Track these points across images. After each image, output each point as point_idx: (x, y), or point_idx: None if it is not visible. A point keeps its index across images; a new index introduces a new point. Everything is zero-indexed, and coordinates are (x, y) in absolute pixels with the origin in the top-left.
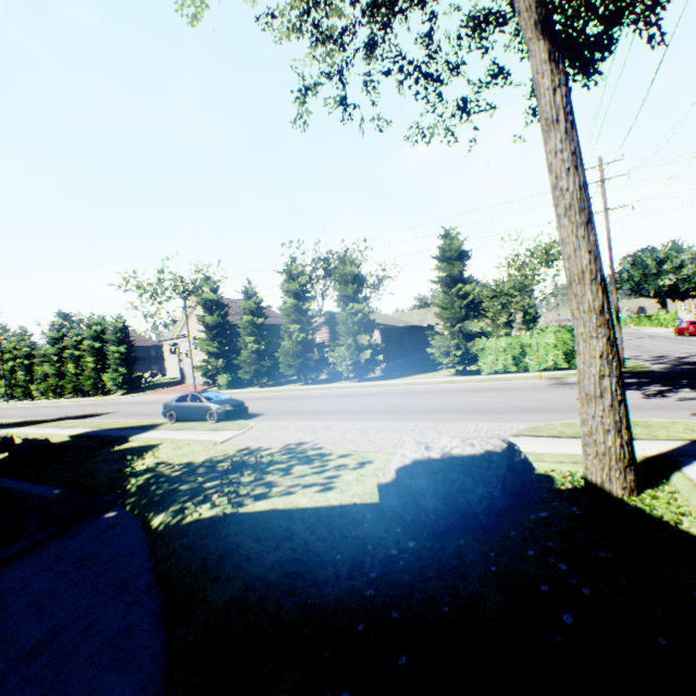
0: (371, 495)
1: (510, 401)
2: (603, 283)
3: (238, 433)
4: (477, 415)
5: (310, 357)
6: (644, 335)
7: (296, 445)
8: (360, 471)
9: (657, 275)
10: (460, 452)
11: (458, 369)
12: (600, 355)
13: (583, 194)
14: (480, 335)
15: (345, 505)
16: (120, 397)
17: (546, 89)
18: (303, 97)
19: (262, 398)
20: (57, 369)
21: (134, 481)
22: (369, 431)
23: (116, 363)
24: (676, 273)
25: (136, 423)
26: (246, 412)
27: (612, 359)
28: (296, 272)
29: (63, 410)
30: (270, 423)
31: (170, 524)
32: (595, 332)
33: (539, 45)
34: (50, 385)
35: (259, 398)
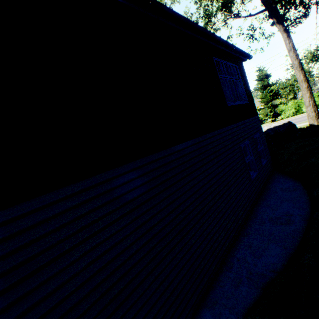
0: None
1: (293, 122)
2: (307, 81)
3: None
4: None
5: None
6: None
7: None
8: None
9: None
10: (277, 125)
11: (272, 120)
12: (308, 97)
13: (299, 64)
14: (279, 105)
15: None
16: None
17: (287, 44)
18: None
19: None
20: None
21: None
22: None
23: None
24: None
25: None
26: None
27: (311, 97)
28: None
29: None
30: None
31: None
32: (306, 92)
33: (284, 34)
34: None
35: None
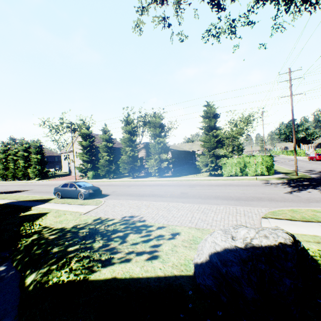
0: (185, 266)
1: (247, 193)
2: None
3: (95, 207)
4: (233, 201)
5: (135, 164)
6: (292, 159)
7: (129, 217)
8: (173, 242)
9: (296, 132)
10: (259, 243)
11: (210, 173)
12: None
13: None
14: (223, 156)
15: (168, 278)
16: (36, 181)
17: None
18: (141, 11)
19: (110, 185)
20: (4, 165)
21: (24, 241)
22: (172, 209)
23: (35, 164)
24: (305, 131)
25: (39, 198)
26: (100, 194)
27: None
28: (130, 121)
29: (4, 187)
30: (114, 201)
31: (37, 286)
32: None
33: None
34: (0, 174)
35: (108, 185)
